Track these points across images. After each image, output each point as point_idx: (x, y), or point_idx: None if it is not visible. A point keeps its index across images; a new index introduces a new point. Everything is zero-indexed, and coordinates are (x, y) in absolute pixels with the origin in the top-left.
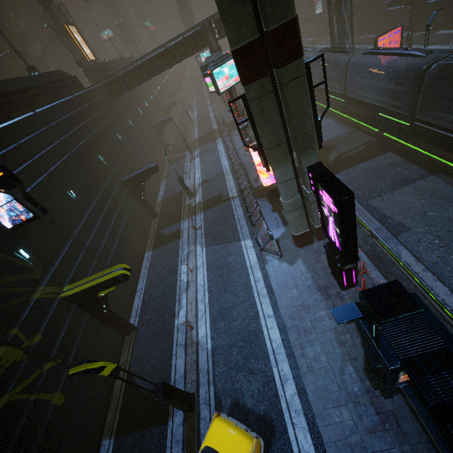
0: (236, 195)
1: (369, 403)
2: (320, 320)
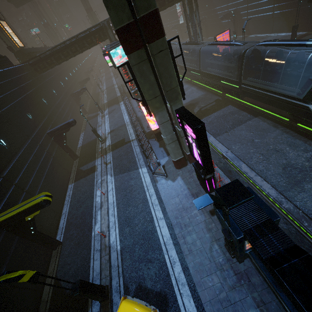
0: (134, 138)
1: (230, 268)
2: (194, 217)
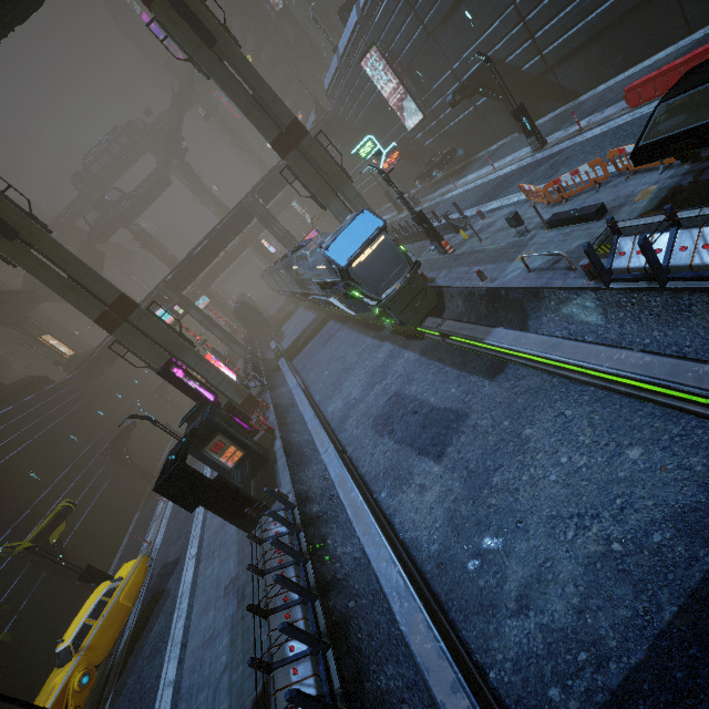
0: None
1: None
2: None
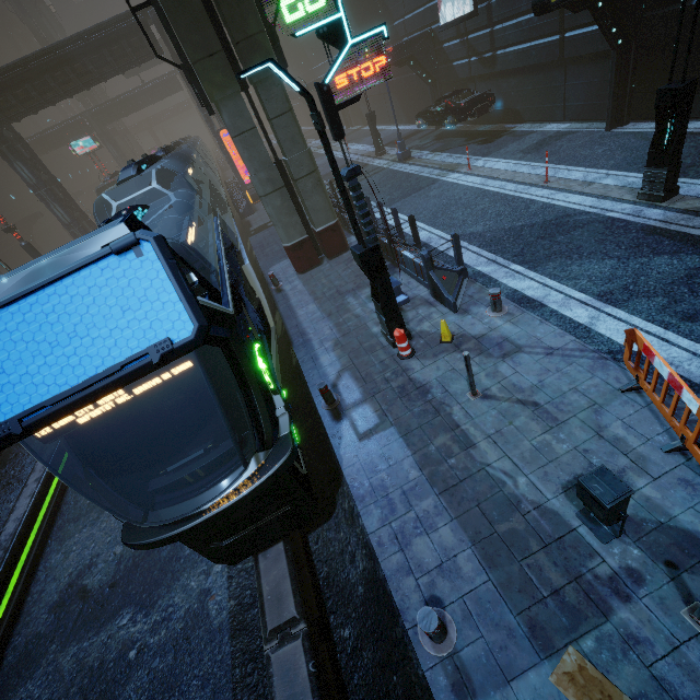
0: None
1: None
2: None
